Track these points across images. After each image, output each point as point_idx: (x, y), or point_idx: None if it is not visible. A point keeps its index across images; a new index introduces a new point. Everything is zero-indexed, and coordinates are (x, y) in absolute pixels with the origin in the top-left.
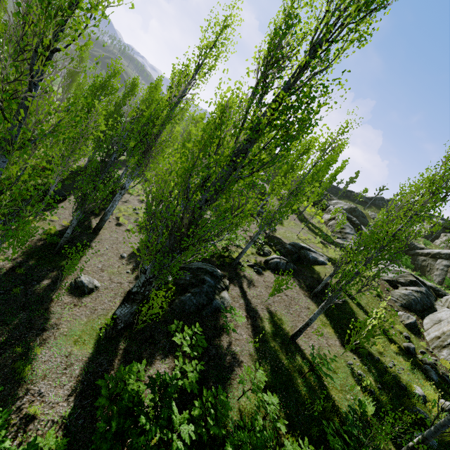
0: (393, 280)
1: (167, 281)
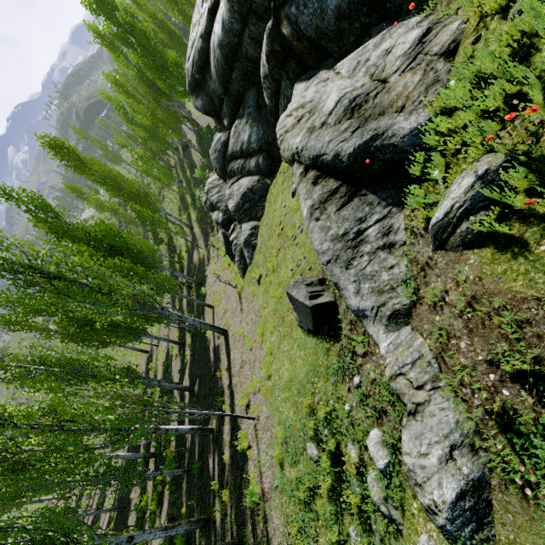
0: None
1: None
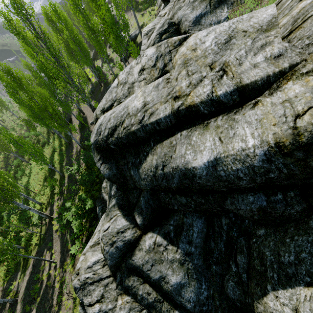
0: (161, 3)
1: None
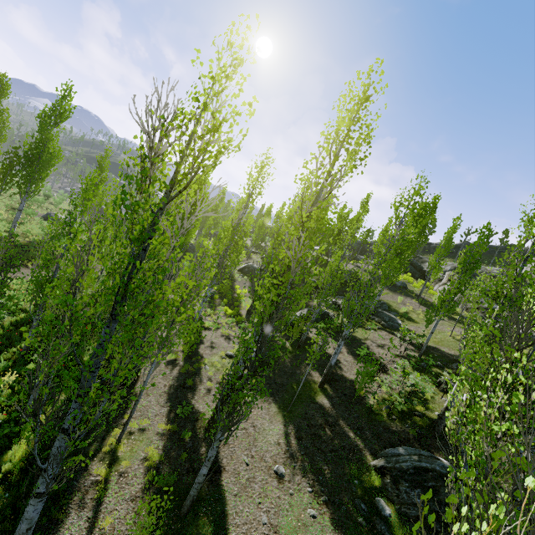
0: None
1: (387, 517)
